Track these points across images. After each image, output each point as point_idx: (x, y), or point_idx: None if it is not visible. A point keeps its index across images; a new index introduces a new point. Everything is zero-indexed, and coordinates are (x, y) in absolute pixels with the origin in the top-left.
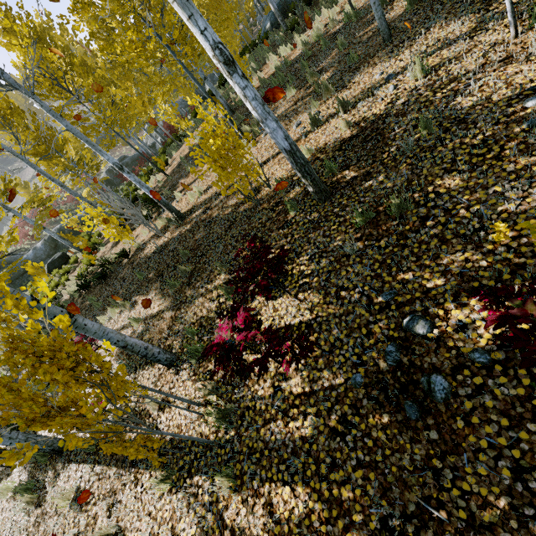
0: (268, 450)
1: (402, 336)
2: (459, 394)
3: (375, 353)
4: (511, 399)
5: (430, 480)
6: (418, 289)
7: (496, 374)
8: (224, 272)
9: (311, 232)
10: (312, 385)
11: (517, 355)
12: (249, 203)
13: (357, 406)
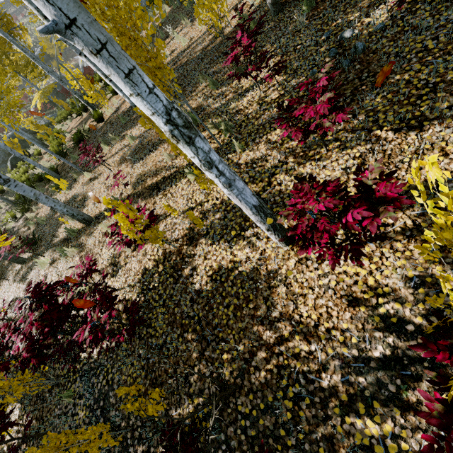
0: (262, 126)
1: (338, 44)
2: (370, 46)
3: (323, 58)
4: (394, 35)
5: (357, 82)
6: (345, 23)
7: (387, 29)
8: (205, 81)
9: (270, 32)
10: (285, 89)
11: (398, 18)
12: (214, 43)
13: (314, 81)
